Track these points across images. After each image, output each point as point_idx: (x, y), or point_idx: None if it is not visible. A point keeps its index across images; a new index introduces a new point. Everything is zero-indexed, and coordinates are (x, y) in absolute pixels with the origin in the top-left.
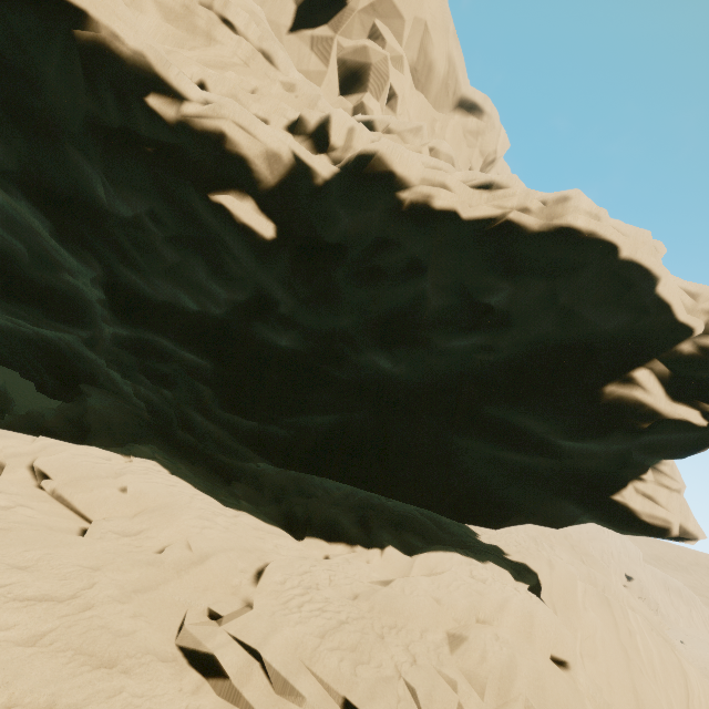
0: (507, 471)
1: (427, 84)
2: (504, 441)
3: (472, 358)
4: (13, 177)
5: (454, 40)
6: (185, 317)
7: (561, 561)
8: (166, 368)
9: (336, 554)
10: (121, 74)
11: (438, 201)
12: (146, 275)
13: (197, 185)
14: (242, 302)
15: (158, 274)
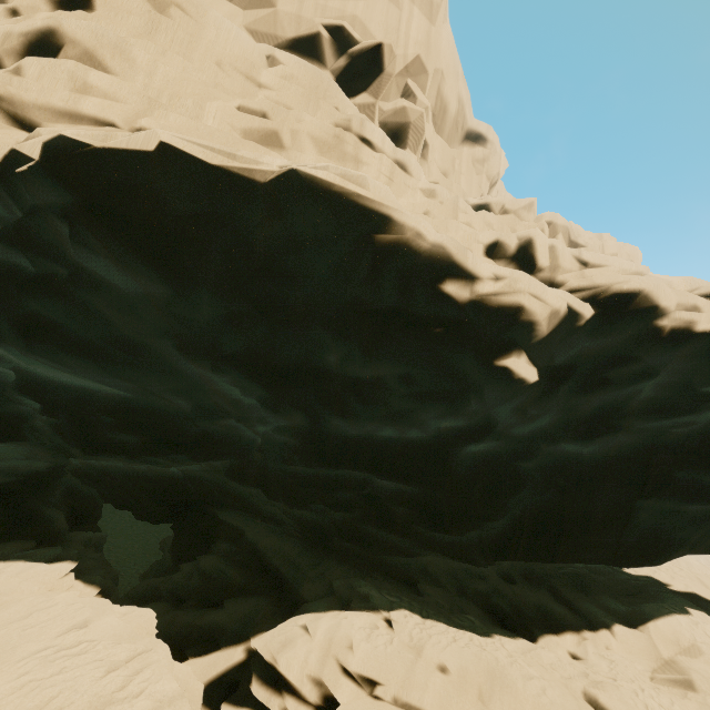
0: (686, 519)
1: (441, 125)
2: (698, 499)
3: (668, 432)
4: (236, 360)
5: (462, 81)
6: (396, 451)
7: (701, 573)
8: (349, 493)
9: (582, 650)
10: (412, 265)
11: (700, 325)
12: (357, 420)
13: (481, 353)
14: (466, 431)
15: (375, 418)
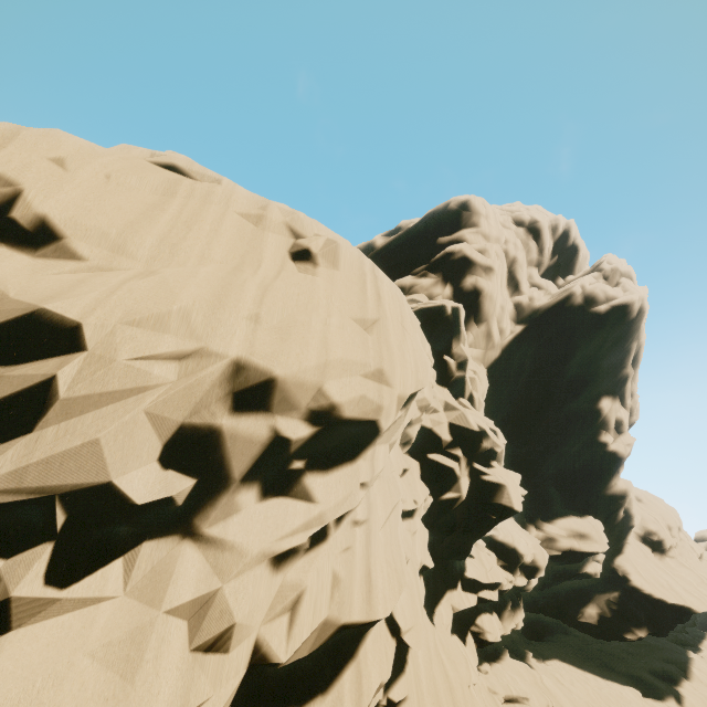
0: None
1: None
2: None
3: None
4: None
5: None
6: None
7: None
8: None
9: None
10: None
11: None
12: None
13: None
14: None
15: None
